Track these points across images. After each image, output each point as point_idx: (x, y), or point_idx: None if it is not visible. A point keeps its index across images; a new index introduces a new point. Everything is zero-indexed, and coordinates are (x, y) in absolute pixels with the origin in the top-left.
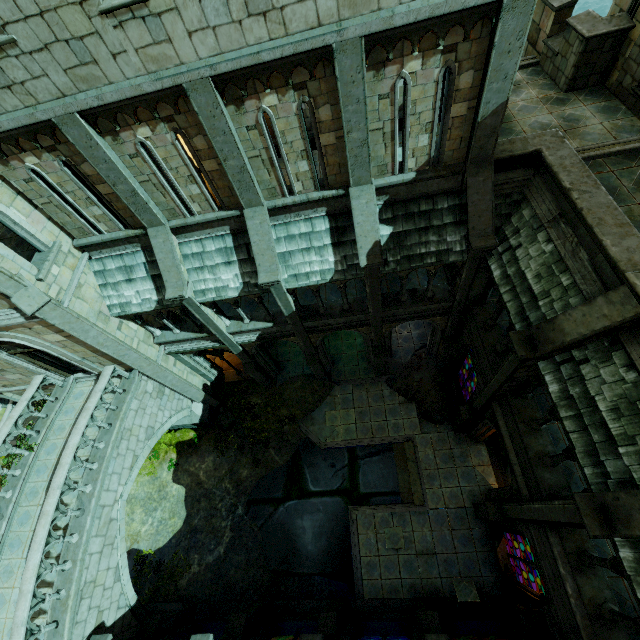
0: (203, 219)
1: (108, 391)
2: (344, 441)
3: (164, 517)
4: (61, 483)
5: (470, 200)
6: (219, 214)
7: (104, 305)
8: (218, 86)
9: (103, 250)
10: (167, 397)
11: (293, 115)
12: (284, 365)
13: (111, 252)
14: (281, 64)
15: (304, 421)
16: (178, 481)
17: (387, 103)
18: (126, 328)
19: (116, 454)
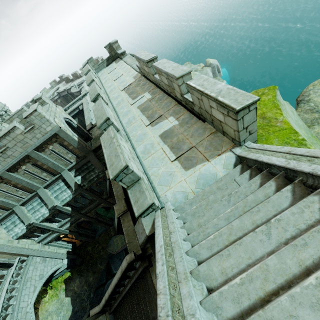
0: (27, 198)
1: (19, 266)
2: (121, 247)
3: (64, 313)
4: (2, 302)
5: (91, 162)
6: (31, 195)
7: (10, 237)
8: (9, 171)
9: (4, 220)
10: (48, 261)
11: (32, 167)
12: (97, 229)
13: (7, 220)
14: (20, 161)
15: (107, 247)
16: (67, 296)
17: (52, 154)
18: (21, 242)
19: (25, 287)
